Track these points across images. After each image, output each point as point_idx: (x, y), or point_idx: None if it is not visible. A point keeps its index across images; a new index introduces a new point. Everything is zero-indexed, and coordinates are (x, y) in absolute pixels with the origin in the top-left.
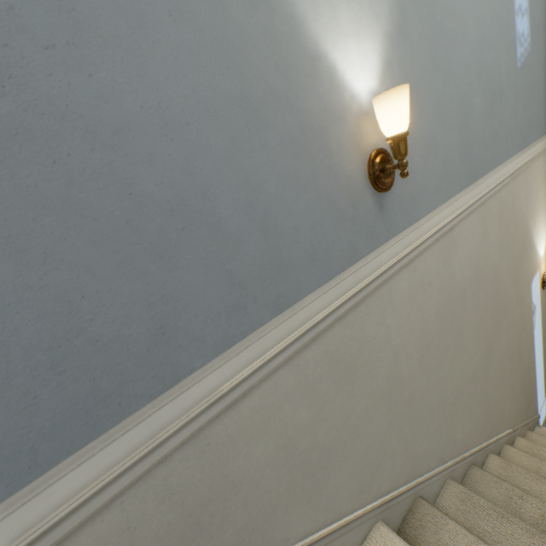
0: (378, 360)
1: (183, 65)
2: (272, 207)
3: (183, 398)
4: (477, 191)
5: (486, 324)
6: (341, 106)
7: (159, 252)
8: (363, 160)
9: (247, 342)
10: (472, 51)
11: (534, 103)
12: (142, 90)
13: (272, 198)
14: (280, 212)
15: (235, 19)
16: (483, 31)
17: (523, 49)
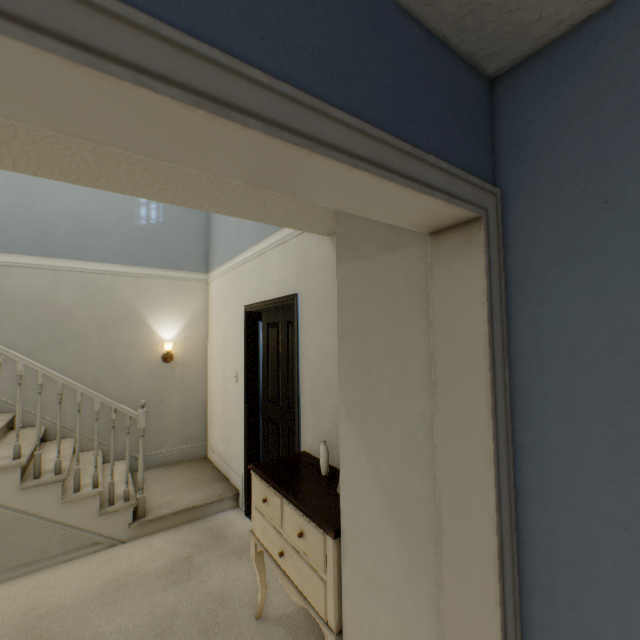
0: None
1: None
2: None
3: None
4: (52, 263)
5: (42, 332)
6: None
7: None
8: None
9: None
10: (66, 209)
11: (166, 250)
12: None
13: None
14: None
15: None
16: (85, 205)
17: (149, 223)
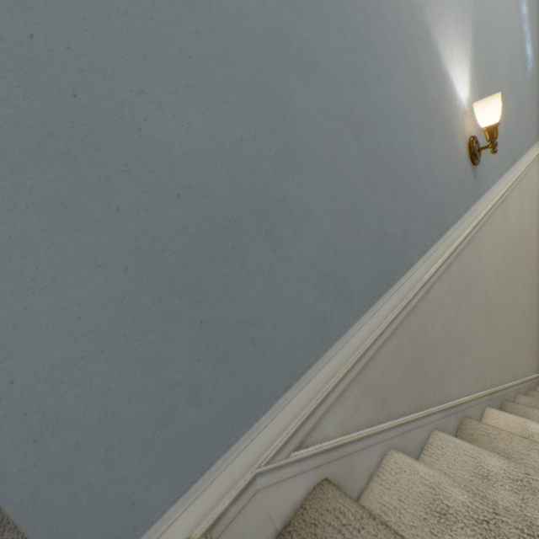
0: (479, 284)
1: (405, 84)
2: (435, 169)
3: (412, 279)
4: (515, 171)
5: (527, 277)
6: (456, 107)
7: (402, 189)
8: (466, 143)
9: (430, 252)
10: (506, 70)
11: (538, 107)
12: (395, 97)
13: (435, 163)
14: (437, 172)
15: (419, 57)
16: (510, 56)
17: (530, 67)
